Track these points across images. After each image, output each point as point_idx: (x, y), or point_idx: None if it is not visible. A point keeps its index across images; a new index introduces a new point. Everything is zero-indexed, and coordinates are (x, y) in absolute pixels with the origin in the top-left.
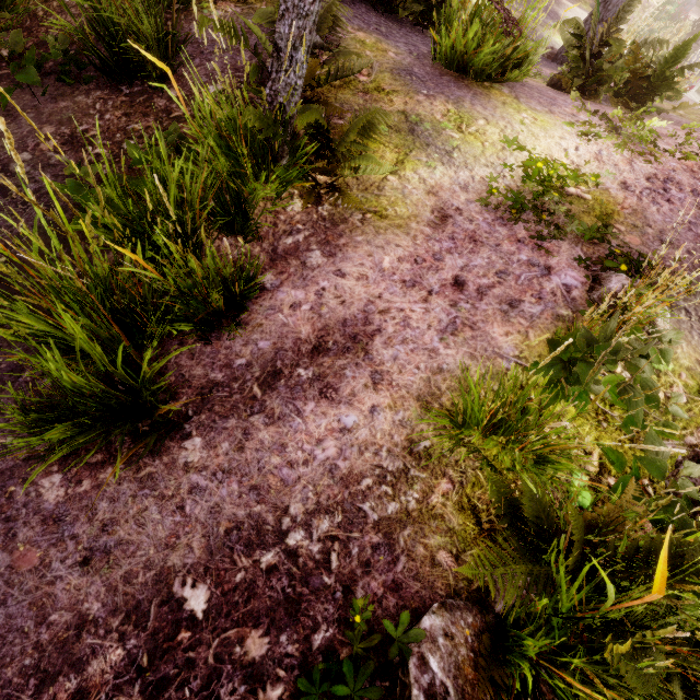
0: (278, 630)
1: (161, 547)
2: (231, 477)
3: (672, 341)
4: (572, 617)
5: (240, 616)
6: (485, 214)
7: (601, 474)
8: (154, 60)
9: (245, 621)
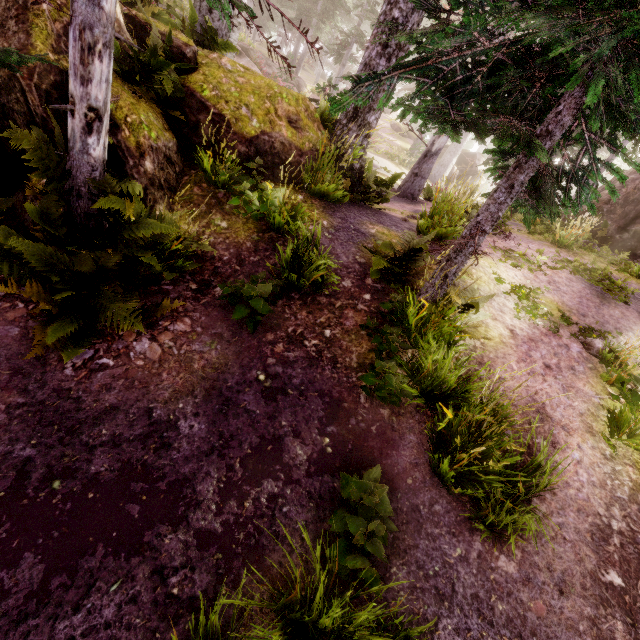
0: None
1: (578, 563)
2: (566, 510)
3: None
4: None
5: (634, 574)
6: (523, 324)
7: None
8: (425, 302)
9: (638, 575)
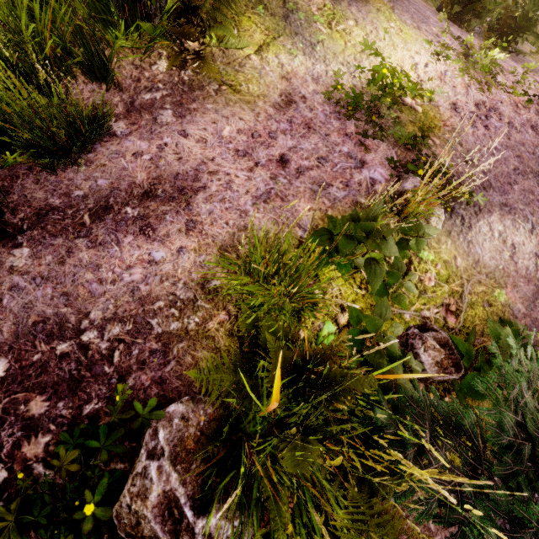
0: (58, 398)
1: None
2: (48, 283)
3: (426, 234)
4: (260, 416)
5: (30, 385)
6: (325, 106)
7: (347, 326)
8: None
9: (34, 389)
